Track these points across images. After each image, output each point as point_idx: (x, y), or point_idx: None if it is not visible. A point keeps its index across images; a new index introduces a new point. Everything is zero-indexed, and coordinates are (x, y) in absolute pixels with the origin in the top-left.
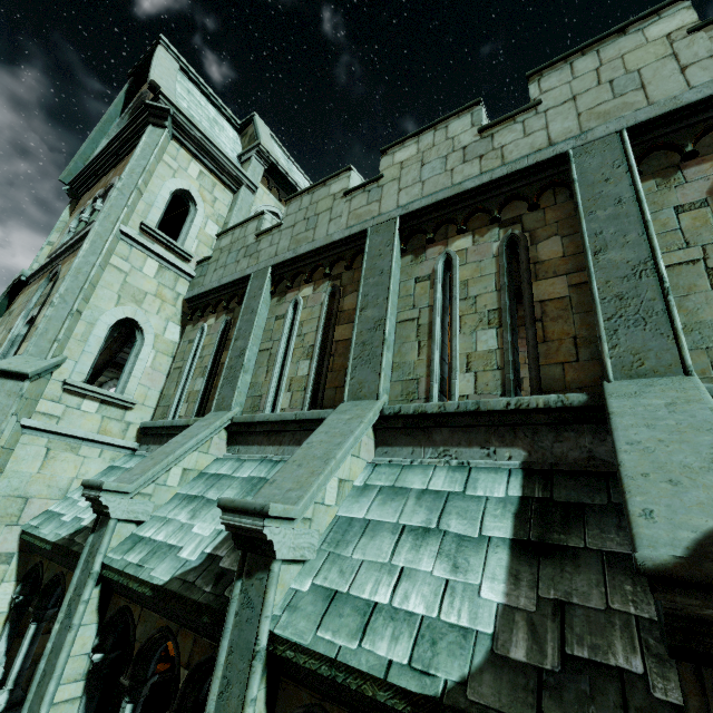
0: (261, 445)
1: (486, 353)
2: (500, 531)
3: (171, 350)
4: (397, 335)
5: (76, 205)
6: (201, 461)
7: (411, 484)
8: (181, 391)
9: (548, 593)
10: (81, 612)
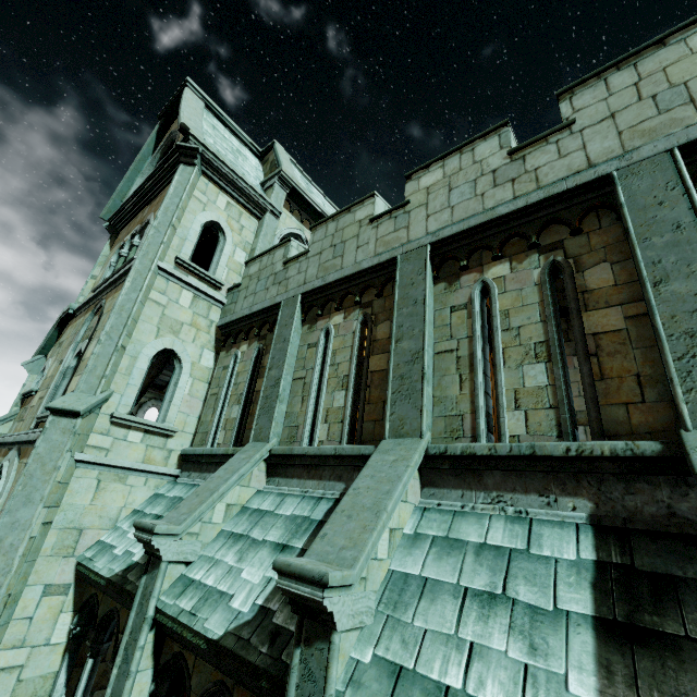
0: (300, 478)
1: (535, 390)
2: (579, 605)
3: (206, 376)
4: (435, 367)
5: (115, 240)
6: (242, 495)
7: (467, 535)
8: (218, 418)
9: (651, 695)
10: (138, 658)
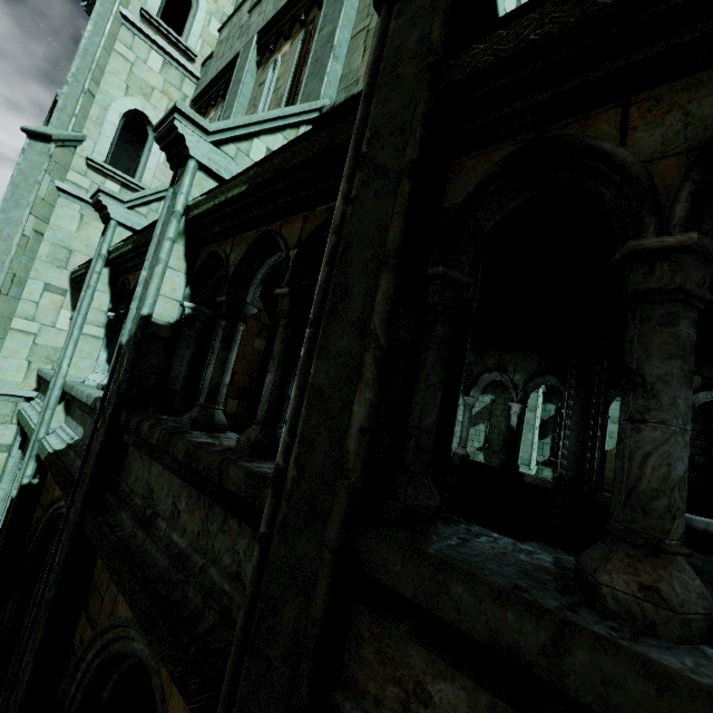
0: None
1: None
2: None
3: None
4: (349, 50)
5: None
6: None
7: None
8: None
9: None
10: (95, 279)
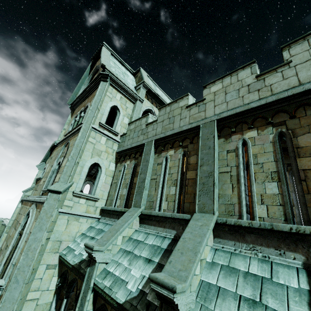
0: (155, 226)
1: (272, 195)
2: None
3: (111, 174)
4: (219, 179)
5: (73, 113)
6: (129, 232)
7: (238, 266)
8: (117, 194)
9: None
10: (87, 305)
